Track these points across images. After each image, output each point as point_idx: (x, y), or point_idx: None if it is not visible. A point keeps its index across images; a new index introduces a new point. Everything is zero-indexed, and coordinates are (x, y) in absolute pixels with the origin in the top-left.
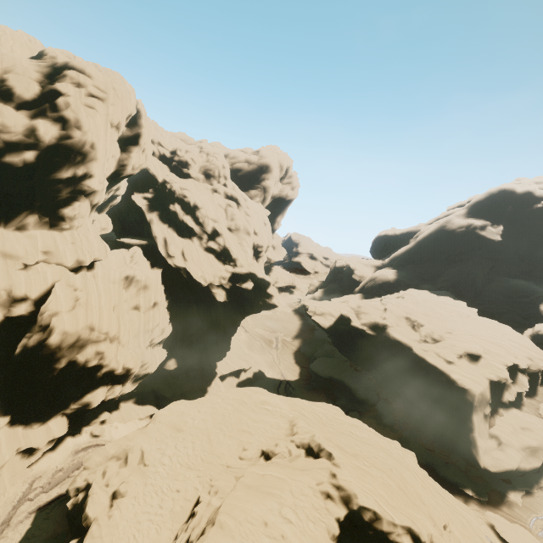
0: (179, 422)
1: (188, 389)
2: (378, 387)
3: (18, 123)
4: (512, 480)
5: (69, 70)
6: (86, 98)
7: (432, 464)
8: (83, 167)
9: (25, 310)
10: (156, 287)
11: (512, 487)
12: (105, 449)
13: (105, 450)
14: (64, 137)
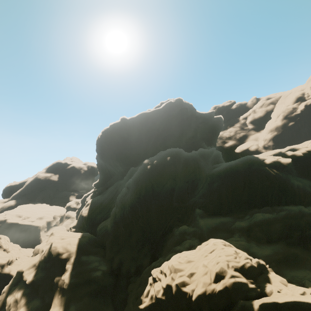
0: None
1: None
2: None
3: None
4: None
5: None
6: None
7: None
8: None
9: None
10: None
11: None
12: None
13: None
14: None
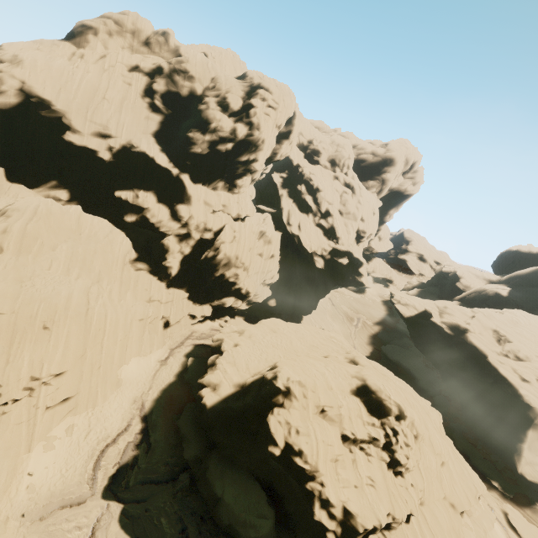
0: (275, 328)
1: None
2: (444, 385)
3: (228, 126)
4: None
5: (260, 90)
6: (266, 109)
7: (468, 453)
8: (254, 154)
9: (210, 237)
10: (276, 244)
11: None
12: (232, 327)
13: (232, 327)
14: (249, 135)
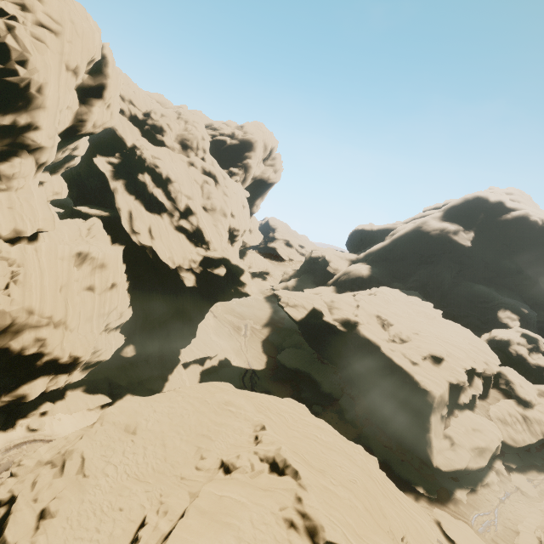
0: (130, 424)
1: (147, 377)
2: (343, 381)
3: None
4: (460, 478)
5: None
6: (33, 27)
7: (388, 461)
8: (26, 115)
9: None
10: (116, 266)
11: (459, 485)
12: (39, 452)
13: (39, 453)
14: None
